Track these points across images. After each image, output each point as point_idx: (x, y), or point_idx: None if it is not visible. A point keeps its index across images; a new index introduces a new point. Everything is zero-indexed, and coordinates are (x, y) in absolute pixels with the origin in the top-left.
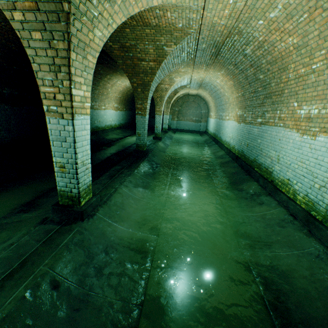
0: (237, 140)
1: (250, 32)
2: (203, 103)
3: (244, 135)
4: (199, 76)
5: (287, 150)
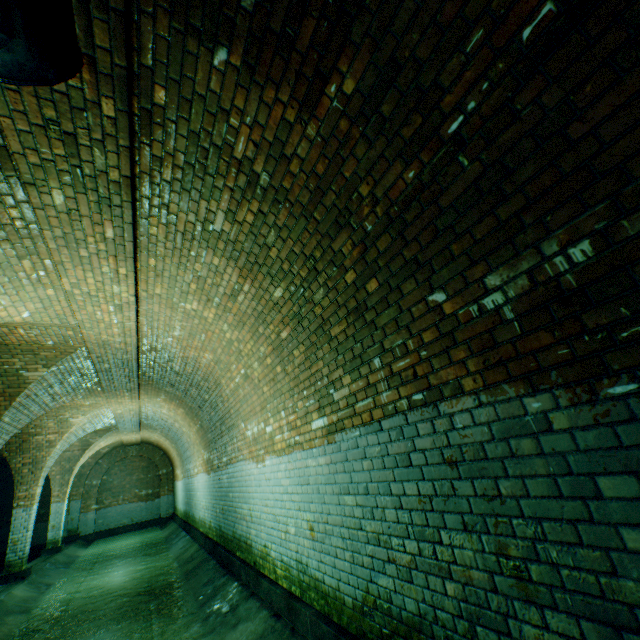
0: (212, 508)
1: (166, 348)
2: (160, 454)
3: (217, 493)
4: (126, 408)
5: (254, 493)
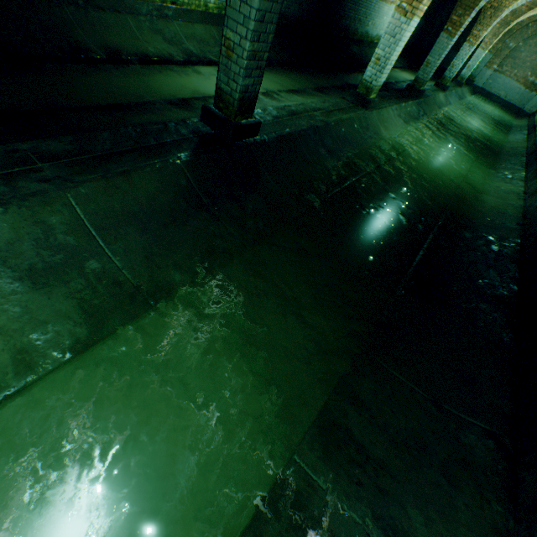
0: None
1: None
2: None
3: None
4: None
5: None
